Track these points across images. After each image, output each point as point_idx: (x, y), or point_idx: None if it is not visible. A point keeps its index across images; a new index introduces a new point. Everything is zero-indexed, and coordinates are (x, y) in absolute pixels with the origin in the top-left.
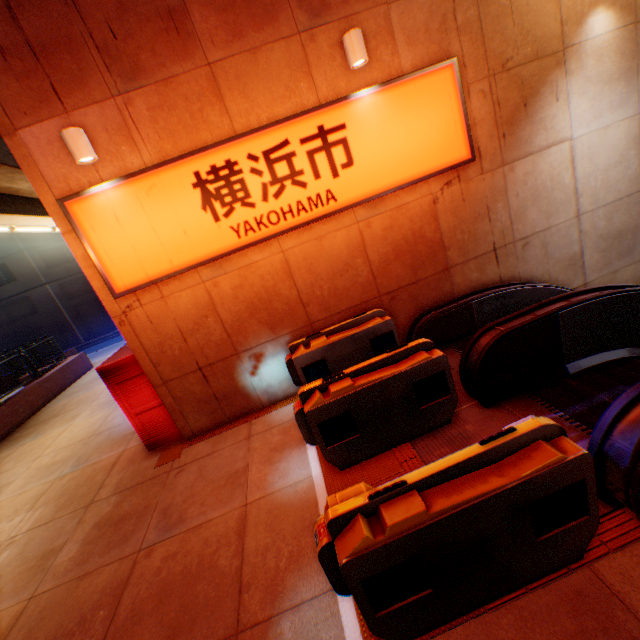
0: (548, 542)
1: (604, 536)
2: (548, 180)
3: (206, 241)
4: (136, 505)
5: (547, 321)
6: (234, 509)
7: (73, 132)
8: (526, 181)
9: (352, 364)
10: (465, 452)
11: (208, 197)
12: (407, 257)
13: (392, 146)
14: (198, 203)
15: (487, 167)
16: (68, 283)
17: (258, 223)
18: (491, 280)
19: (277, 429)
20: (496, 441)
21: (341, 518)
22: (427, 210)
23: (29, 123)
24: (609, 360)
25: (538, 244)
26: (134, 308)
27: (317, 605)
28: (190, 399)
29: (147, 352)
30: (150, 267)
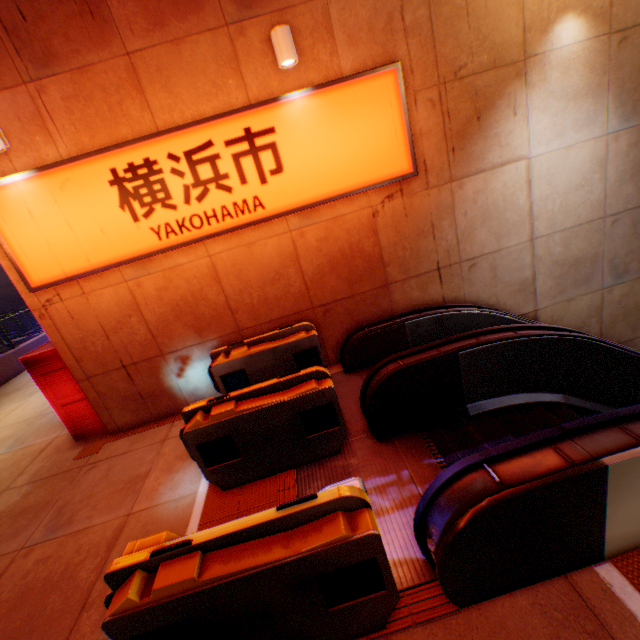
0: (343, 612)
1: (416, 607)
2: (501, 200)
3: (125, 241)
4: (40, 498)
5: (446, 360)
6: (117, 517)
7: None
8: (476, 199)
9: (274, 376)
10: (260, 516)
11: (126, 196)
12: (343, 270)
13: (326, 154)
14: (116, 201)
15: (434, 182)
16: None
17: (180, 226)
18: (434, 300)
19: None
20: (292, 508)
21: (121, 572)
22: (366, 223)
23: None
24: (514, 404)
25: (487, 266)
26: (55, 302)
27: None
28: (115, 395)
29: (69, 347)
30: (67, 263)
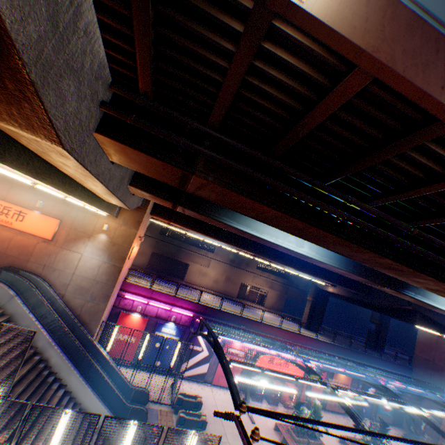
0: None
1: None
2: (72, 259)
3: None
4: None
5: (0, 270)
6: None
7: None
8: (66, 255)
9: None
10: None
11: None
12: (22, 250)
13: (36, 225)
14: None
15: (58, 245)
16: None
17: None
18: (39, 272)
19: None
20: None
21: None
22: (36, 243)
23: None
24: None
25: (59, 273)
26: None
27: None
28: None
29: None
30: None
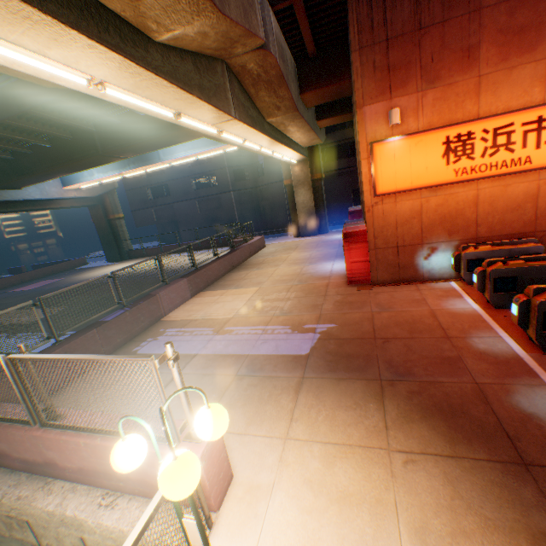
0: None
1: None
2: None
3: (434, 175)
4: (356, 300)
5: None
6: (423, 310)
7: (396, 110)
8: None
9: None
10: None
11: (447, 151)
12: None
13: None
14: (439, 153)
15: None
16: (241, 194)
17: (470, 170)
18: None
19: (438, 290)
20: None
21: (539, 289)
22: None
23: (370, 104)
24: None
25: None
26: (377, 205)
27: (491, 338)
28: (383, 262)
29: (373, 230)
30: (398, 184)
